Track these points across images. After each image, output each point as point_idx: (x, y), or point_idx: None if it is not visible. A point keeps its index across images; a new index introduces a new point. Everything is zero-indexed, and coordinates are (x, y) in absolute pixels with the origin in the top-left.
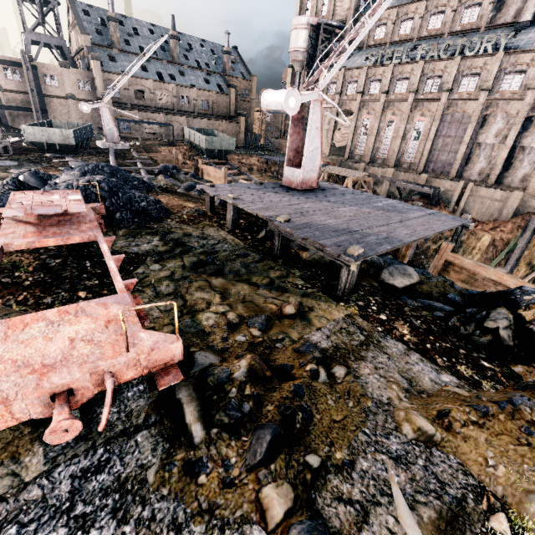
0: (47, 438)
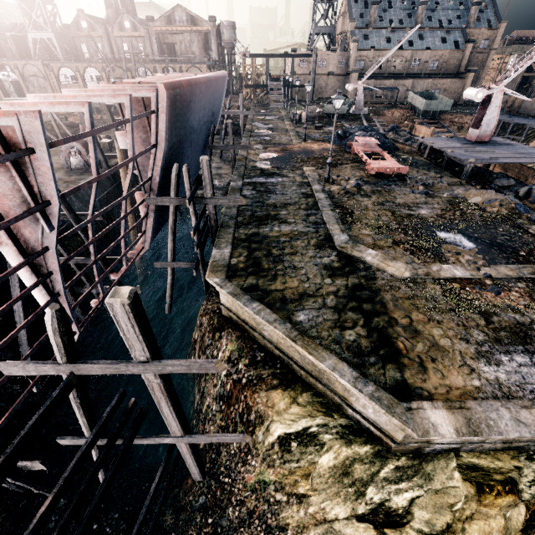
0: (388, 172)
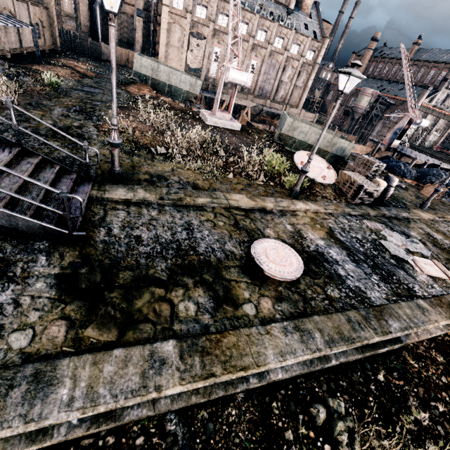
0: None
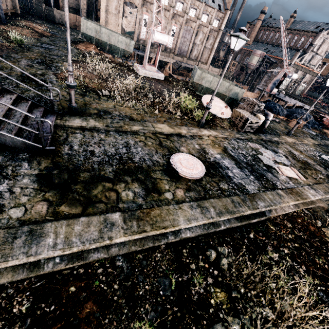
0: None
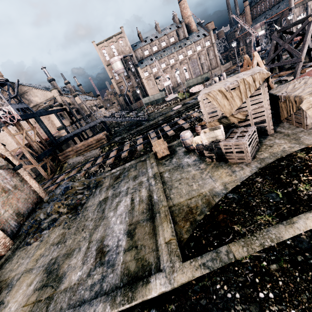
0: None
